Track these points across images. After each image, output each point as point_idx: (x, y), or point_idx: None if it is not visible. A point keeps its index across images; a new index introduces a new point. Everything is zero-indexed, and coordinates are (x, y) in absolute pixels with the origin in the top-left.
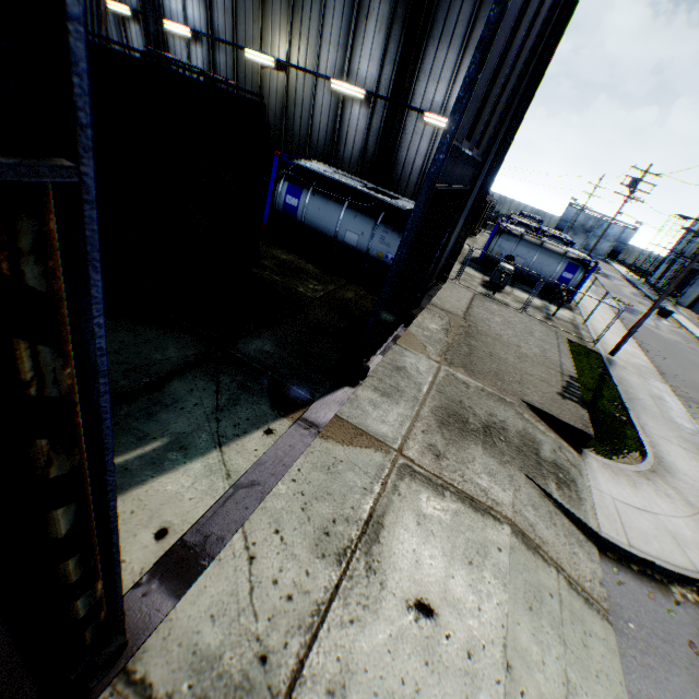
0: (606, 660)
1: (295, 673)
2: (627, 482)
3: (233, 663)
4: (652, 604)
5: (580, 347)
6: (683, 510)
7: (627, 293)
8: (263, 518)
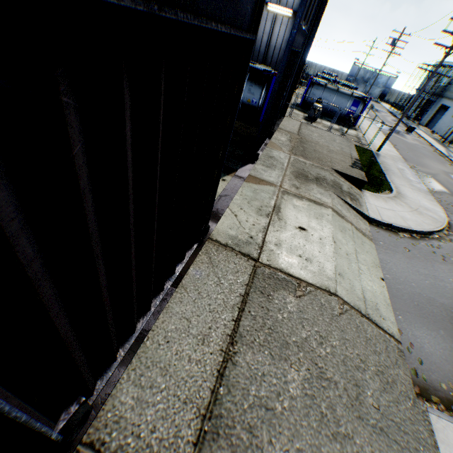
0: (370, 250)
1: (263, 241)
2: (382, 200)
3: (242, 238)
4: (390, 238)
5: (361, 148)
6: (407, 209)
7: (389, 120)
8: (234, 205)
